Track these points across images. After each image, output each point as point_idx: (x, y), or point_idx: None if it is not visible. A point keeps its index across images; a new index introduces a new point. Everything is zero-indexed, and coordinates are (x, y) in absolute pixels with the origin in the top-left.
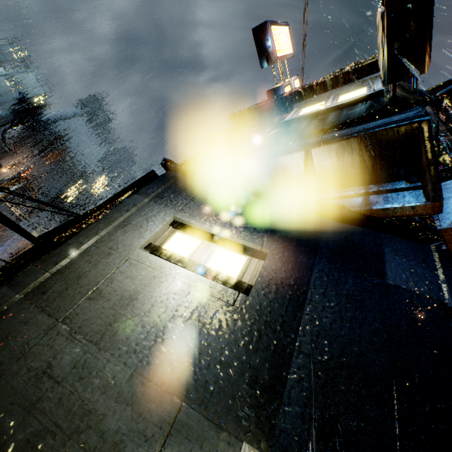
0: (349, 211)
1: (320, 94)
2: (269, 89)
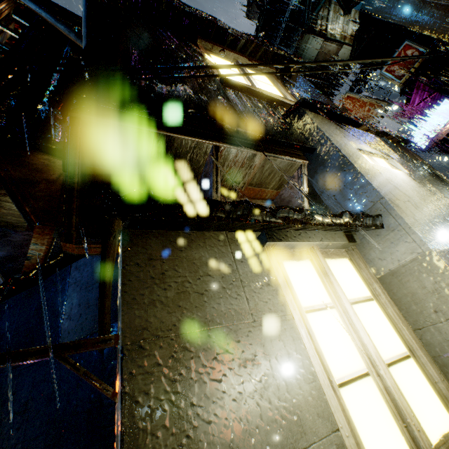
0: (16, 280)
1: None
2: None
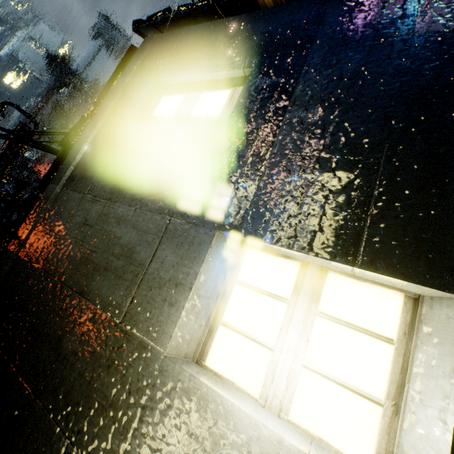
0: None
1: None
2: None
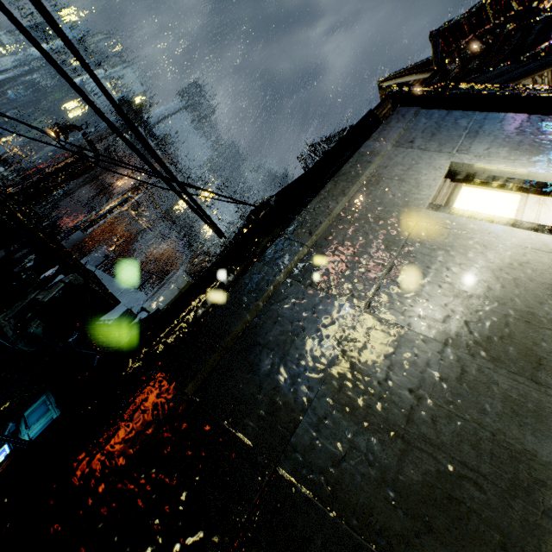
0: None
1: None
2: None
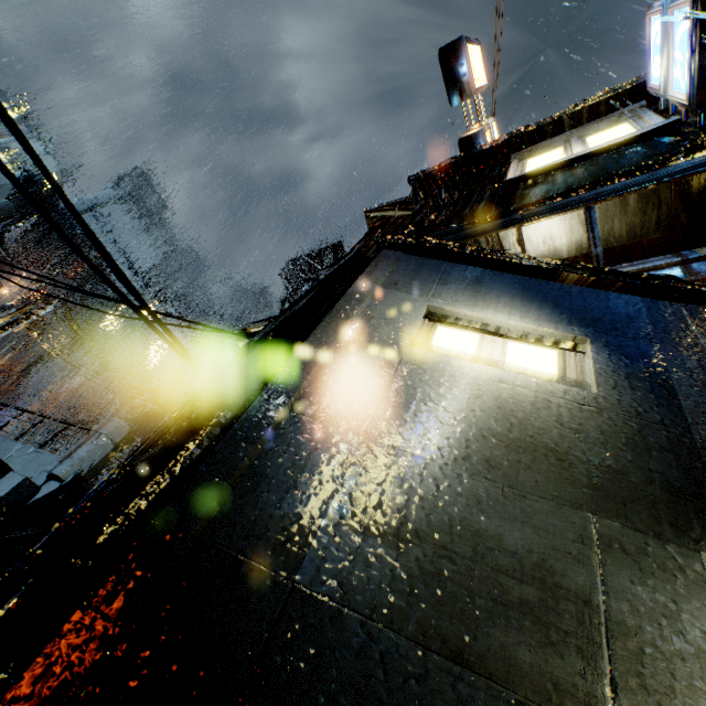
0: (680, 282)
1: (552, 138)
2: (461, 137)
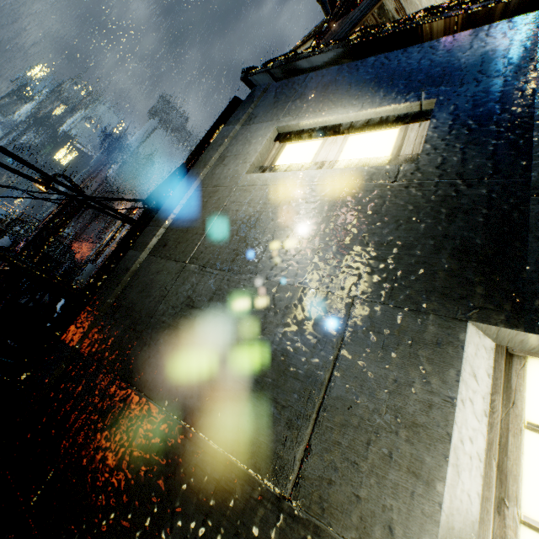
0: None
1: None
2: None
